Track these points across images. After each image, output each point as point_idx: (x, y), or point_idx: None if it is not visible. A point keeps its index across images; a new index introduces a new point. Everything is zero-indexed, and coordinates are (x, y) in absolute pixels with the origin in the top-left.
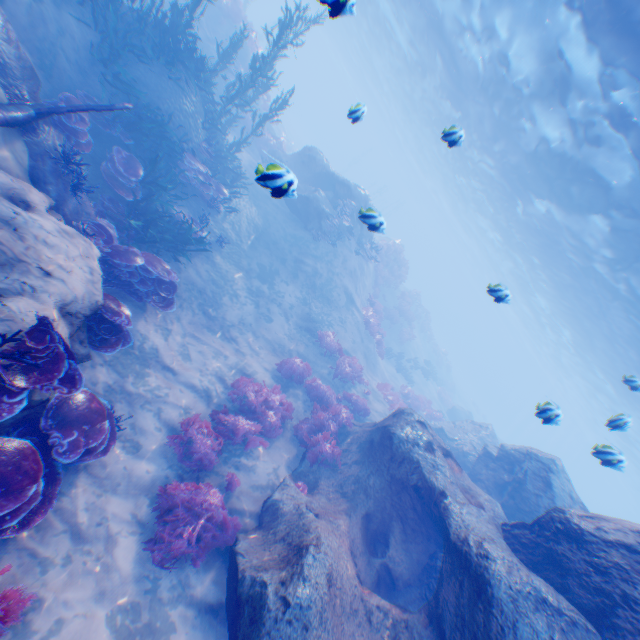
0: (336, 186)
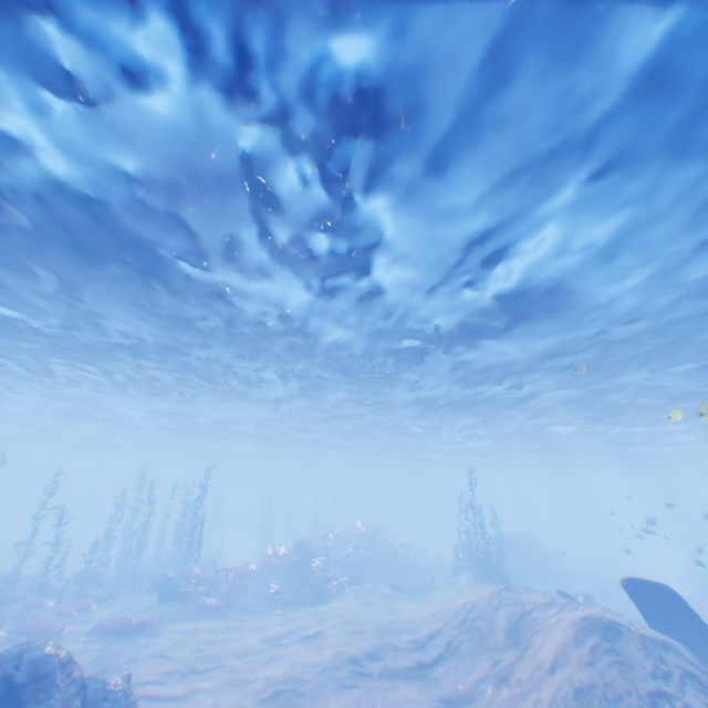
0: (505, 542)
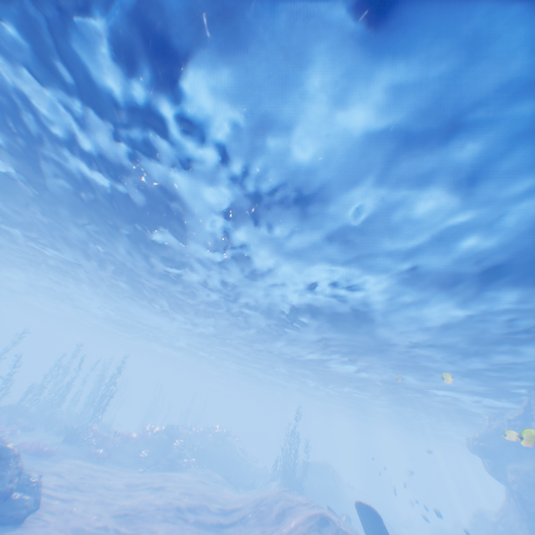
0: (314, 468)
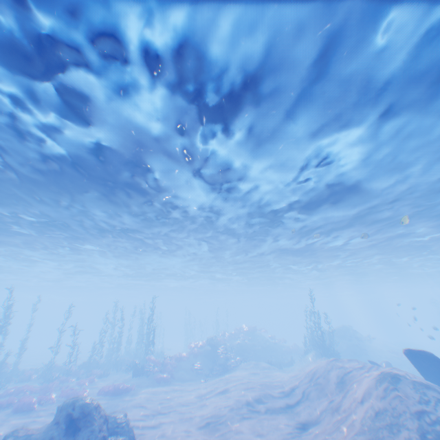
0: (335, 333)
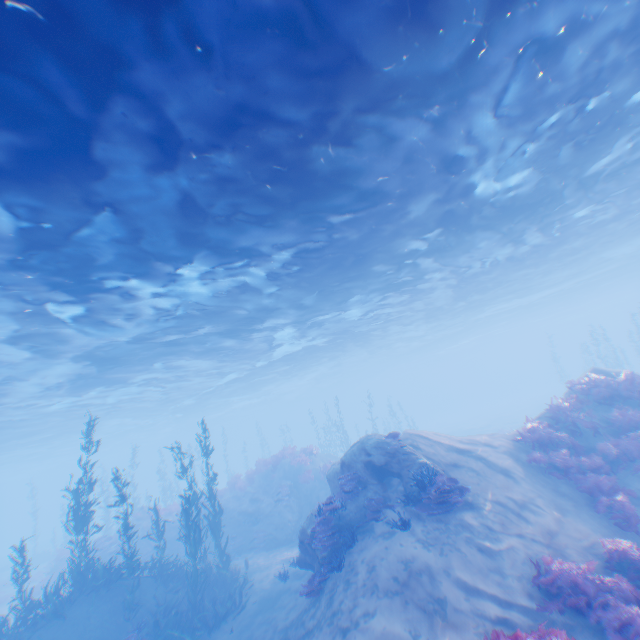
0: None
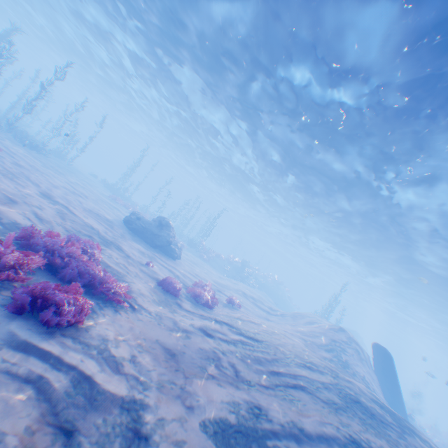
0: None
